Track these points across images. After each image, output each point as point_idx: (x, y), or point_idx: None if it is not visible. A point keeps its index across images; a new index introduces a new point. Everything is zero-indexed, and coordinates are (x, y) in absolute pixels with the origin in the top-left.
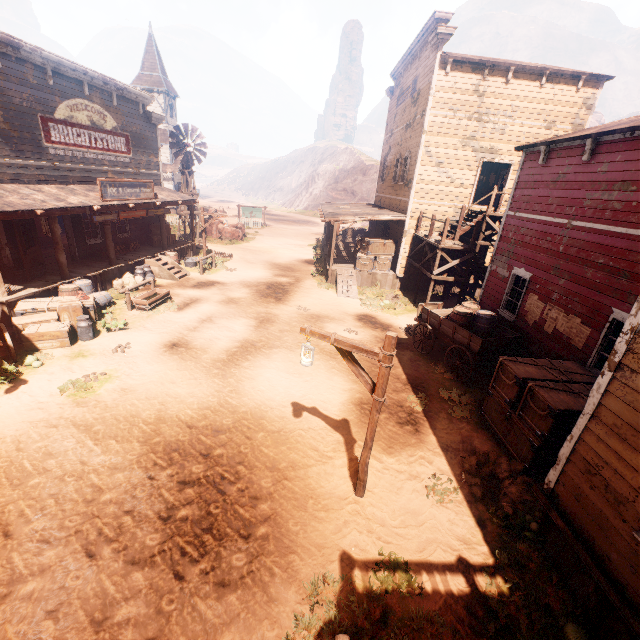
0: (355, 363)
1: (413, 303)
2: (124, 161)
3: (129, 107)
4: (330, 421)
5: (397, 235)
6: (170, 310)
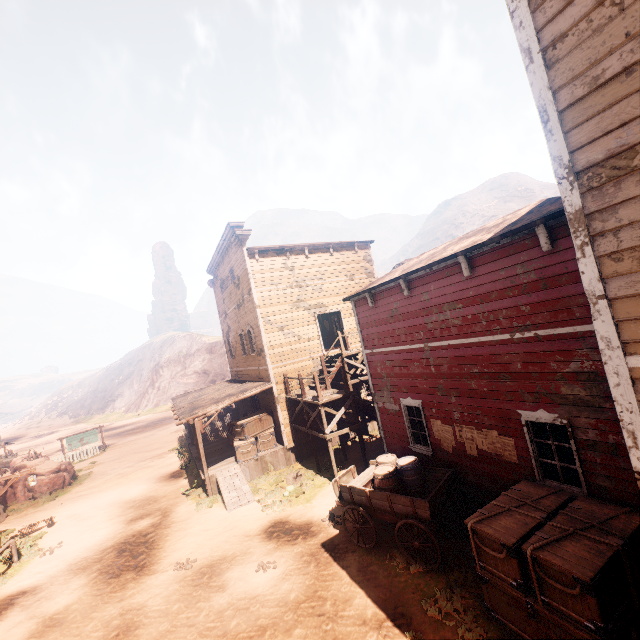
0: None
1: (319, 473)
2: None
3: None
4: None
5: (269, 404)
6: None
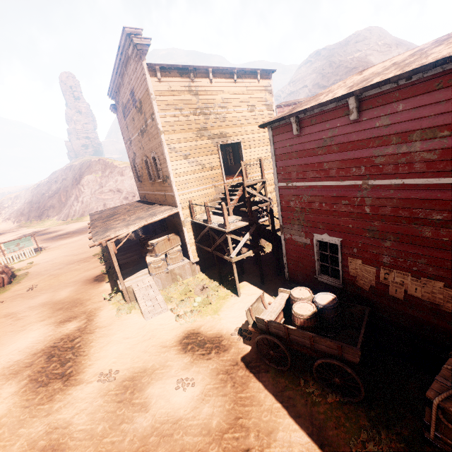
0: None
1: (221, 285)
2: None
3: None
4: None
5: (176, 226)
6: None
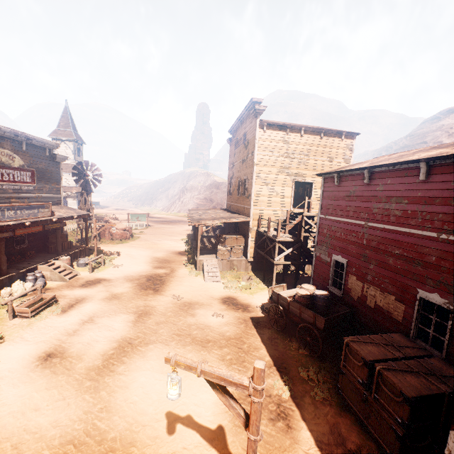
0: (224, 393)
1: (263, 282)
2: (28, 189)
3: (37, 151)
4: (204, 432)
5: (245, 231)
6: (53, 314)
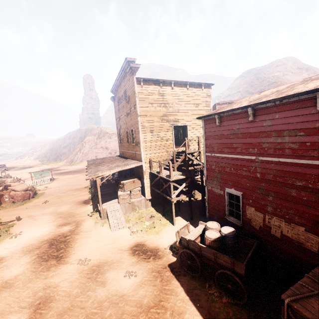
0: None
1: (164, 216)
2: None
3: None
4: None
5: (139, 173)
6: None
